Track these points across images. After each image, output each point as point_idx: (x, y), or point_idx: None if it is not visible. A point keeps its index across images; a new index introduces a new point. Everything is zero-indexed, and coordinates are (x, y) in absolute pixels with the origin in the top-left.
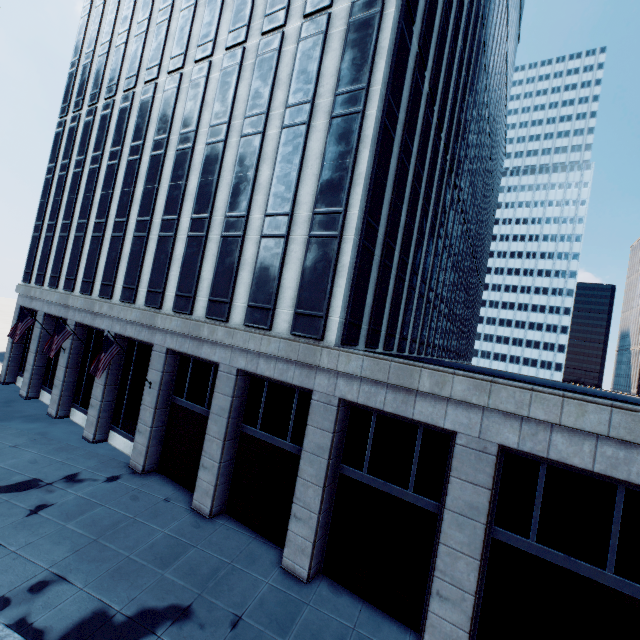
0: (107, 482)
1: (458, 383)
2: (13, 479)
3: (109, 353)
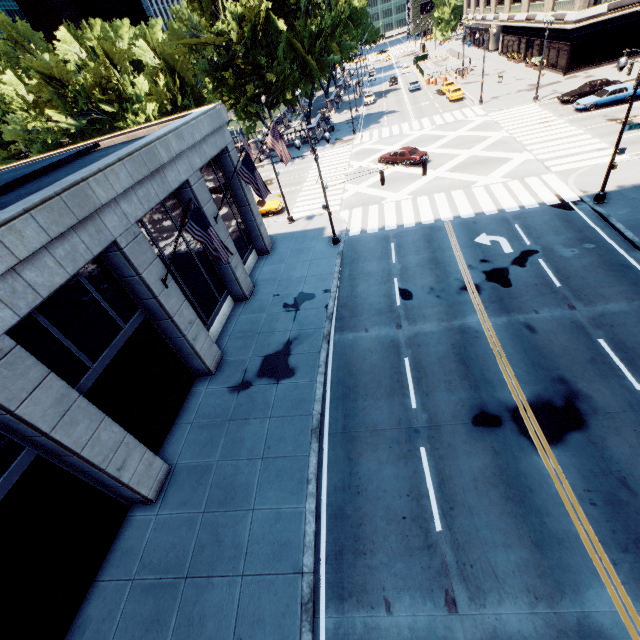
0: None
1: None
2: None
3: None
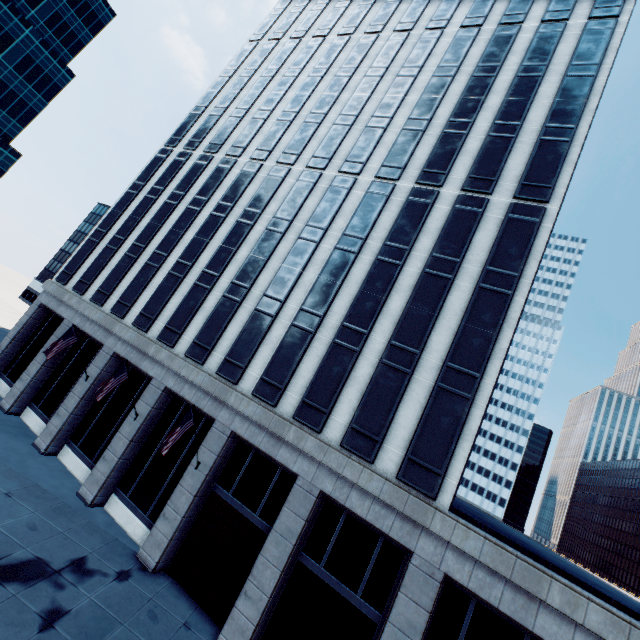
0: (118, 581)
1: (593, 611)
2: (15, 555)
3: (184, 427)
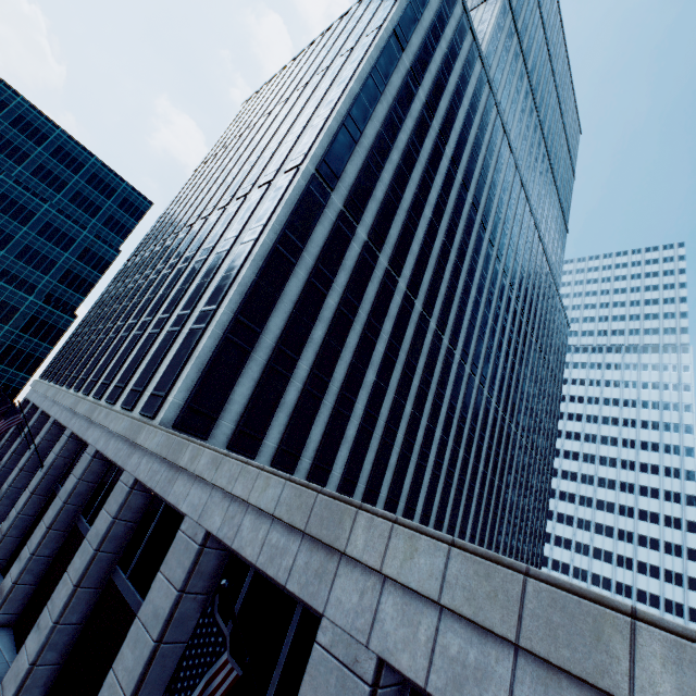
0: None
1: (205, 456)
2: None
3: (10, 421)
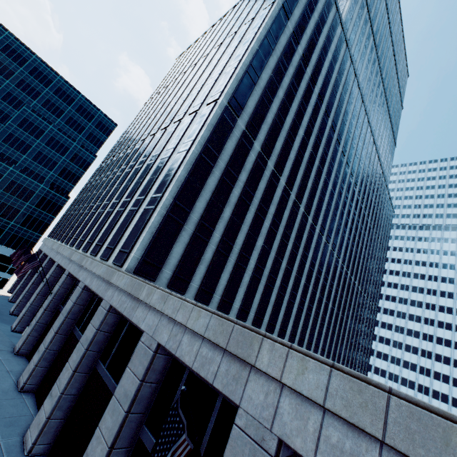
0: None
1: (156, 294)
2: None
3: (32, 264)
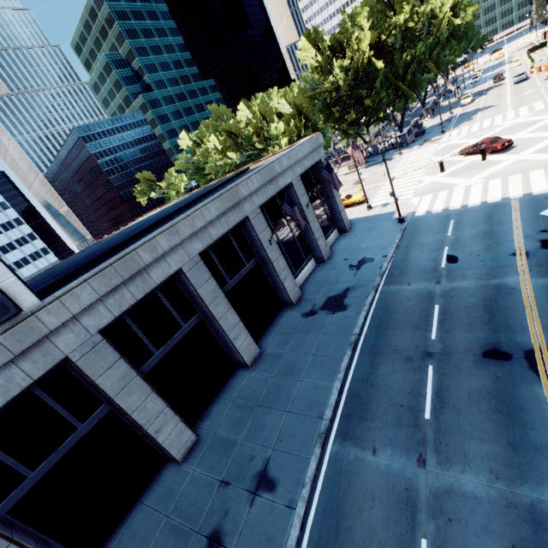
0: None
1: (161, 240)
2: None
3: None
